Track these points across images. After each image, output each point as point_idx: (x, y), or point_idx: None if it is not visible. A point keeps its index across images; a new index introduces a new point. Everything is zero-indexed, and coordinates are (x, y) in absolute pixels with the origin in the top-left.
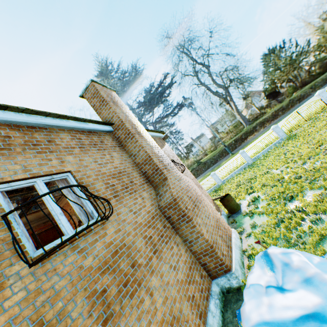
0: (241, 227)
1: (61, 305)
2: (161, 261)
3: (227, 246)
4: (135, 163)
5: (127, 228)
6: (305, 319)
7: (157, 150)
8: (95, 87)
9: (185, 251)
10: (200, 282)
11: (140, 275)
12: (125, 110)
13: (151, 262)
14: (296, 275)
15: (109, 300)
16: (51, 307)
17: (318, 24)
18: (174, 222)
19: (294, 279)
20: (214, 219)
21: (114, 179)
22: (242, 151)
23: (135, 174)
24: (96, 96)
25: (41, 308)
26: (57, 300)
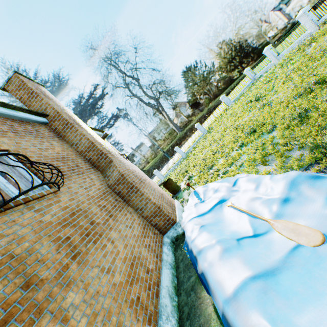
0: (182, 198)
1: (28, 245)
2: (118, 222)
3: (171, 209)
4: (78, 152)
5: (80, 198)
6: (215, 206)
7: (99, 140)
8: (20, 78)
9: (138, 217)
10: (154, 237)
11: (100, 230)
12: (59, 104)
13: (108, 223)
14: (211, 192)
15: (74, 244)
16: (17, 247)
17: (215, 49)
18: (125, 195)
19: (210, 194)
20: (159, 193)
21: (59, 162)
22: (177, 147)
23: (79, 161)
24: (23, 88)
25: (8, 246)
26: (23, 241)
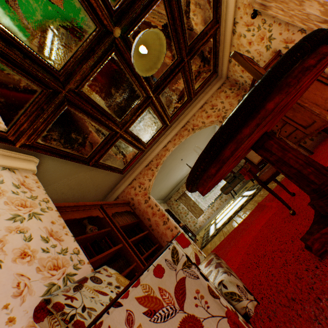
0: None
1: None
2: None
3: None
4: None
5: None
6: None
7: None
8: None
9: None
10: None
11: None
12: None
13: None
14: None
15: None
16: None
17: None
18: None
19: None
20: None
21: None
22: None
23: None
24: None
25: None
26: None
